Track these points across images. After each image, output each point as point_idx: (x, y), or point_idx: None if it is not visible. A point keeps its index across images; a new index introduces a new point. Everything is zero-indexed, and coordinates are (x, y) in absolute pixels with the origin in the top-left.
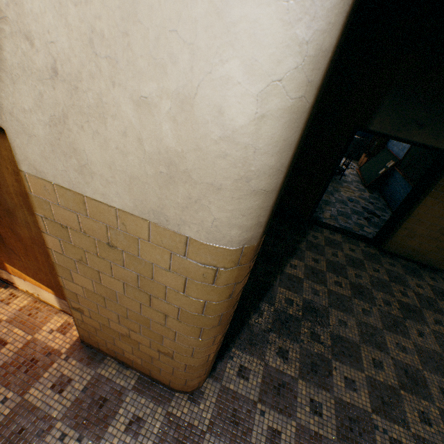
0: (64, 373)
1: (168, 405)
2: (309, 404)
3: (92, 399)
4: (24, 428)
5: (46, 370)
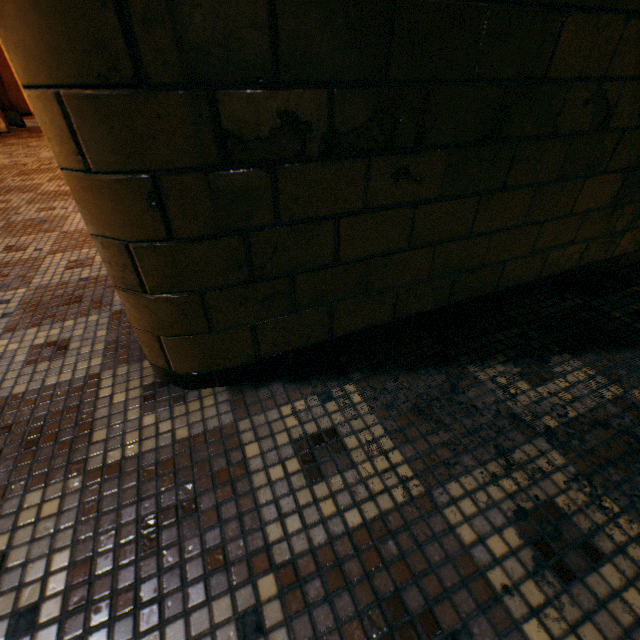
0: (96, 258)
1: (113, 366)
2: None
3: (74, 292)
4: (9, 276)
5: (91, 249)
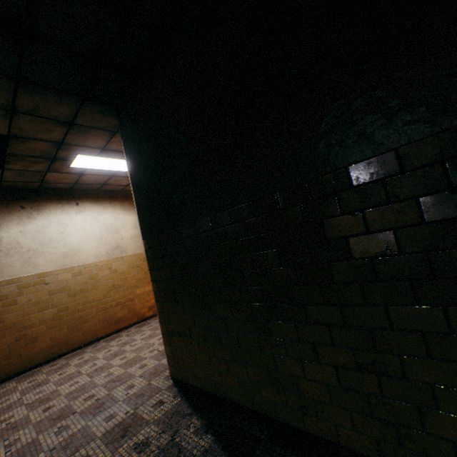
0: None
1: None
2: (91, 456)
3: None
4: None
5: None
